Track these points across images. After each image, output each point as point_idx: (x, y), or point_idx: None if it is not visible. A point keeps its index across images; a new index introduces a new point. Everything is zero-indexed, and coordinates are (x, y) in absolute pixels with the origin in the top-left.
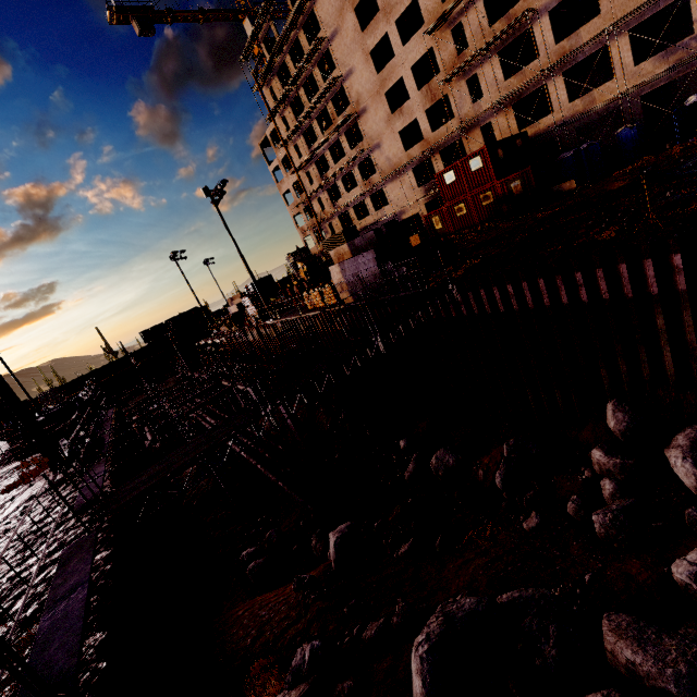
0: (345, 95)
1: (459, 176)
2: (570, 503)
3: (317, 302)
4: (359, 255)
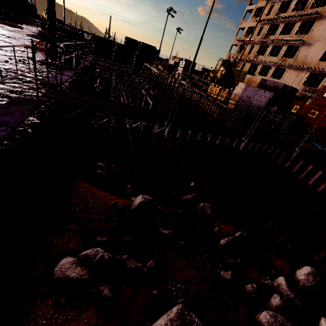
0: None
1: None
2: (250, 285)
3: (214, 93)
4: (263, 89)
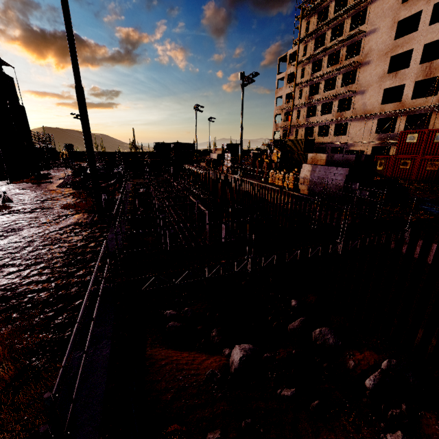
0: (358, 46)
1: (420, 140)
2: None
3: (278, 180)
4: (334, 167)
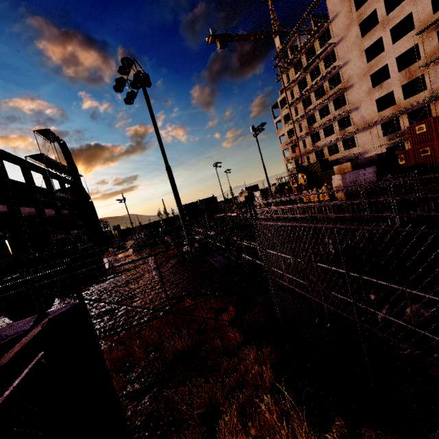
0: (337, 77)
1: (429, 128)
2: None
3: (313, 198)
4: (361, 169)
